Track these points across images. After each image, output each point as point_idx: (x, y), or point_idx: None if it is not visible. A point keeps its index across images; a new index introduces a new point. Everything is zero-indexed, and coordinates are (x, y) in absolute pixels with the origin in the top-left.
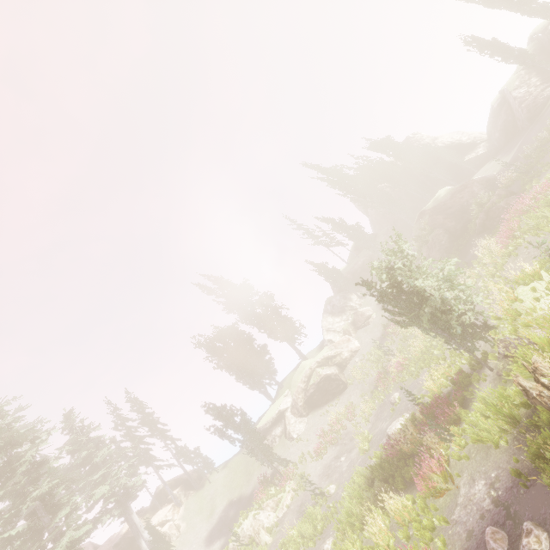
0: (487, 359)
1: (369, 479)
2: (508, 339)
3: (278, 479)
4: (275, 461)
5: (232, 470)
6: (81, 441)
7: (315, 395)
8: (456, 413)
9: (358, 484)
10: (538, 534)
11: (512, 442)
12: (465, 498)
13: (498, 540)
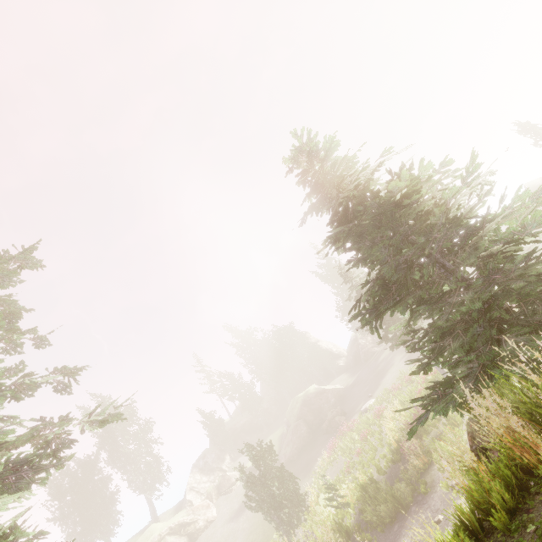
0: None
1: None
2: (308, 531)
3: None
4: None
5: None
6: None
7: None
8: None
9: None
10: None
11: None
12: None
13: None
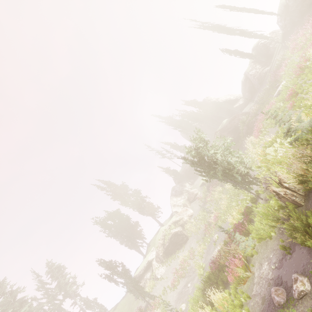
0: (259, 195)
1: (203, 291)
2: (266, 176)
3: (149, 309)
4: (146, 295)
5: (120, 310)
6: (9, 302)
7: (170, 247)
8: (247, 229)
9: (197, 296)
10: (302, 279)
11: (278, 232)
12: (258, 278)
13: (280, 294)
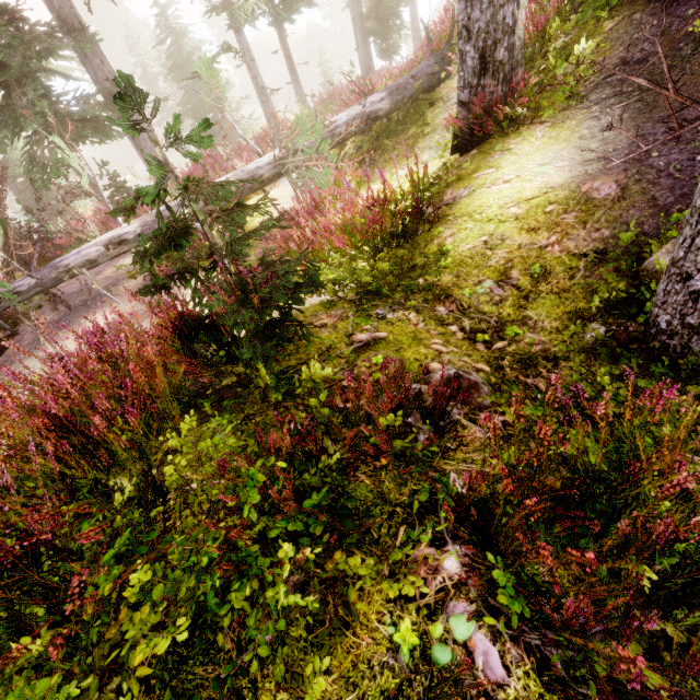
0: None
1: None
2: None
3: None
4: None
5: None
6: None
7: None
8: None
9: None
10: None
11: None
12: None
13: None
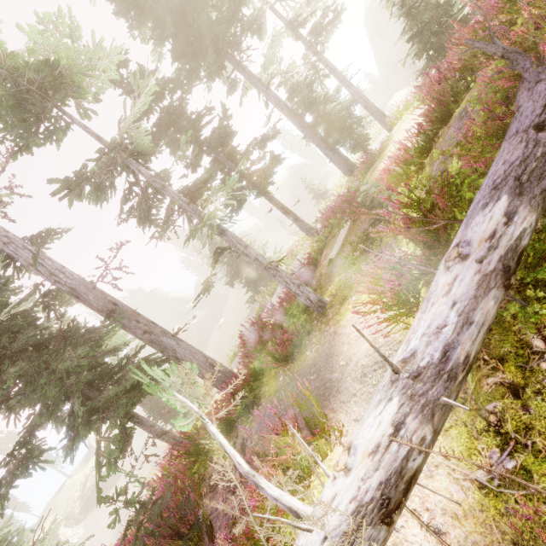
0: None
1: None
2: None
3: None
4: None
5: None
6: None
7: (93, 495)
8: None
9: None
10: None
11: None
12: None
13: None
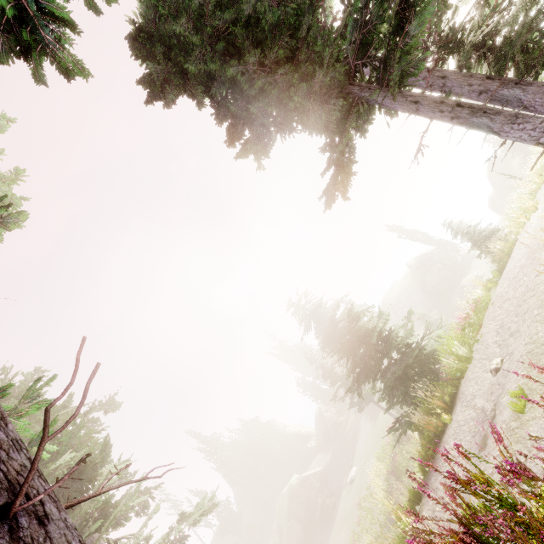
0: None
1: None
2: None
3: None
4: None
5: None
6: None
7: None
8: None
9: None
10: None
11: None
12: None
13: None
